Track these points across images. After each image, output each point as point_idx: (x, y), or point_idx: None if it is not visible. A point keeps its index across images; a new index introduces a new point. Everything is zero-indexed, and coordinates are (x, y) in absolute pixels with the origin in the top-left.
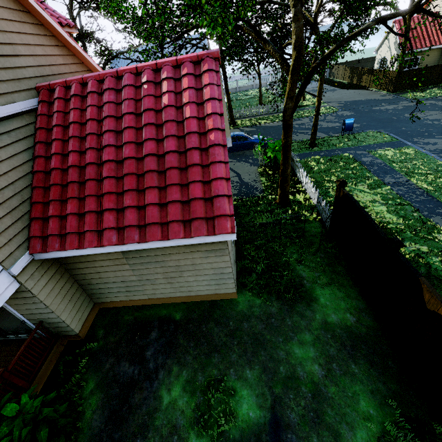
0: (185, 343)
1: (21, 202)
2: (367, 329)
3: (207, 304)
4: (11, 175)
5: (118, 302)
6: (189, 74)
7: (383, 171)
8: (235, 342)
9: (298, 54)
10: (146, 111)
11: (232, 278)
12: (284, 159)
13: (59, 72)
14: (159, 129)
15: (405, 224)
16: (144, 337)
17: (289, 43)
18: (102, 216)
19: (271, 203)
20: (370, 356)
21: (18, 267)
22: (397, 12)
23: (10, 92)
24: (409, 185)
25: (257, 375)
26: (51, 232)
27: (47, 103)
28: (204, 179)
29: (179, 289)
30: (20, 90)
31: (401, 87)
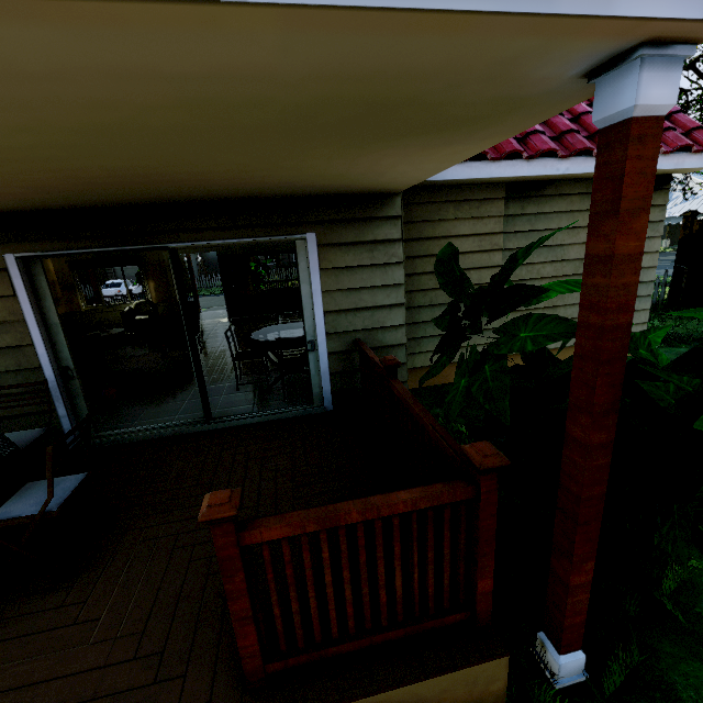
0: None
1: None
2: None
3: None
4: None
5: None
6: None
7: None
8: None
9: None
10: None
11: (649, 298)
12: None
13: None
14: None
15: None
16: None
17: None
18: None
19: None
20: None
21: None
22: None
23: None
24: None
25: None
26: None
27: None
28: None
29: None
30: None
31: None
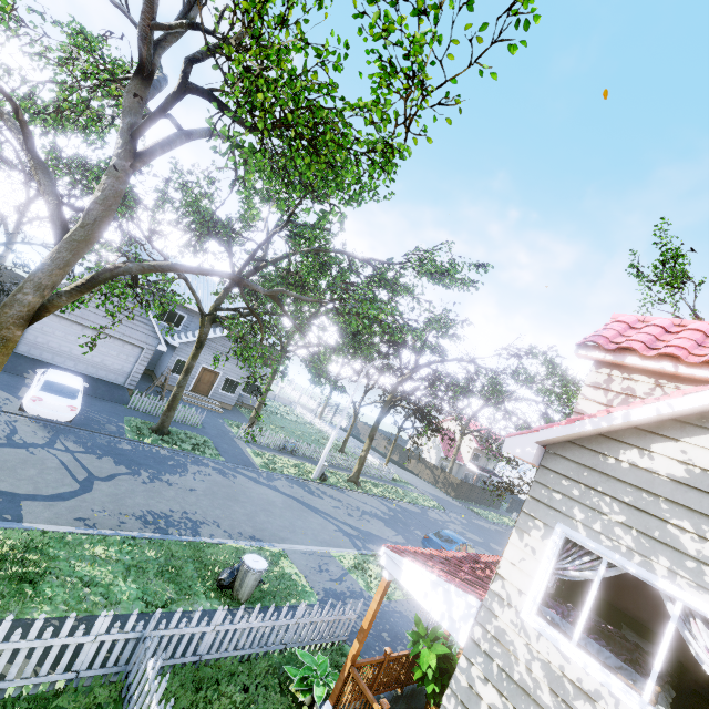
0: None
1: None
2: None
3: None
4: None
5: None
6: None
7: None
8: None
9: None
10: None
11: None
12: None
13: None
14: None
15: None
16: None
17: None
18: None
19: None
20: None
21: None
22: None
23: None
24: None
25: None
26: None
27: None
28: None
29: None
30: None
31: (459, 495)
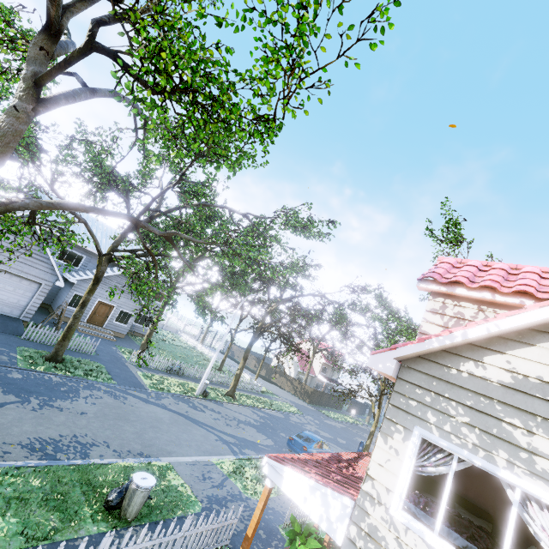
0: None
1: None
2: None
3: None
4: None
5: None
6: None
7: None
8: None
9: None
10: None
11: None
12: None
13: None
14: None
15: None
16: None
17: None
18: None
19: None
20: None
21: None
22: None
23: None
24: None
25: None
26: None
27: None
28: None
29: None
30: None
31: (312, 401)
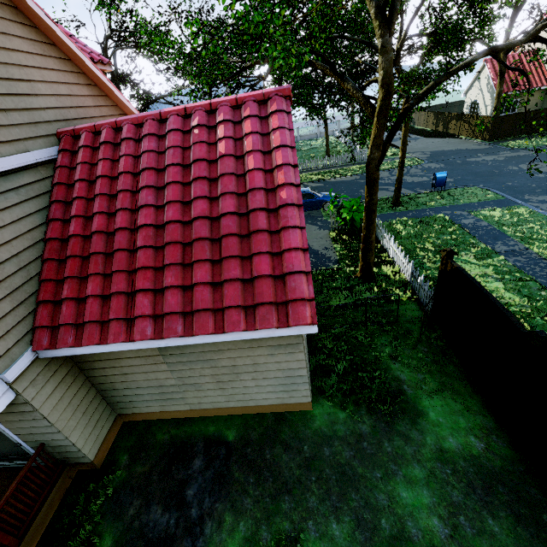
0: (242, 478)
1: (27, 280)
2: (502, 462)
3: (271, 418)
4: (16, 244)
5: (149, 414)
6: (253, 115)
7: (492, 236)
8: (312, 478)
9: (387, 93)
10: (196, 162)
11: (306, 383)
12: (367, 221)
13: (87, 115)
14: (213, 184)
15: (532, 307)
16: (184, 467)
17: (373, 80)
18: (134, 299)
19: (350, 277)
20: (514, 504)
21: (15, 370)
22: (510, 42)
23: (22, 139)
24: (529, 254)
25: (349, 532)
26: (64, 321)
27: (69, 152)
28: (272, 250)
29: (233, 397)
30: (36, 137)
31: (499, 134)
